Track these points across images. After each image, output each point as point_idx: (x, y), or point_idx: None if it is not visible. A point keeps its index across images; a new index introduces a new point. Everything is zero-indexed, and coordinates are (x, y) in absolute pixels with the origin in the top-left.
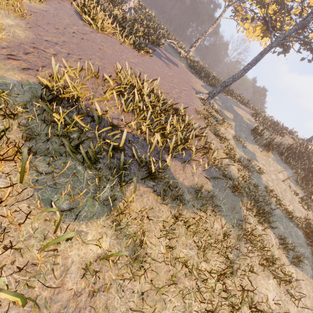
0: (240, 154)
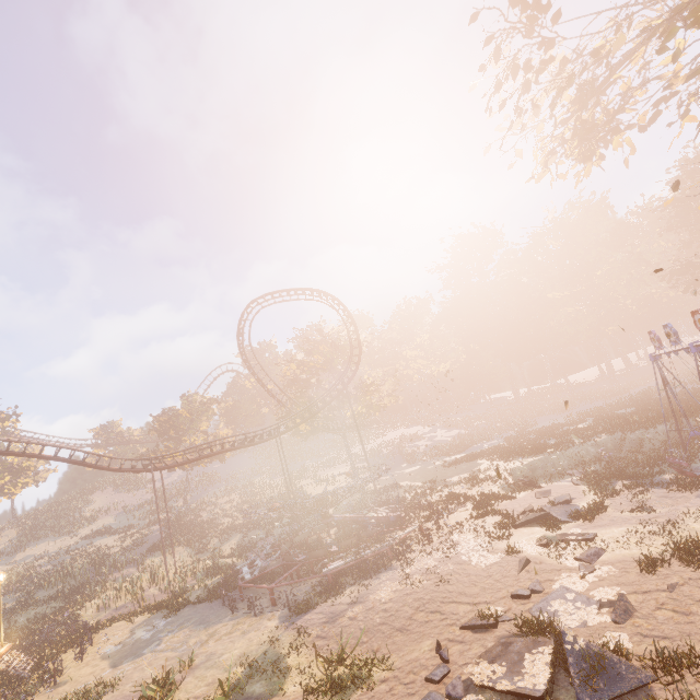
0: (32, 559)
